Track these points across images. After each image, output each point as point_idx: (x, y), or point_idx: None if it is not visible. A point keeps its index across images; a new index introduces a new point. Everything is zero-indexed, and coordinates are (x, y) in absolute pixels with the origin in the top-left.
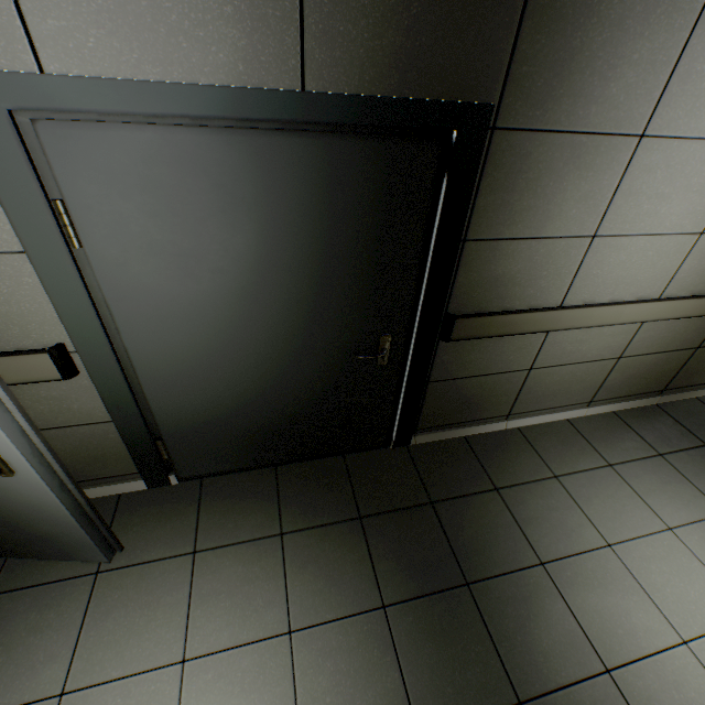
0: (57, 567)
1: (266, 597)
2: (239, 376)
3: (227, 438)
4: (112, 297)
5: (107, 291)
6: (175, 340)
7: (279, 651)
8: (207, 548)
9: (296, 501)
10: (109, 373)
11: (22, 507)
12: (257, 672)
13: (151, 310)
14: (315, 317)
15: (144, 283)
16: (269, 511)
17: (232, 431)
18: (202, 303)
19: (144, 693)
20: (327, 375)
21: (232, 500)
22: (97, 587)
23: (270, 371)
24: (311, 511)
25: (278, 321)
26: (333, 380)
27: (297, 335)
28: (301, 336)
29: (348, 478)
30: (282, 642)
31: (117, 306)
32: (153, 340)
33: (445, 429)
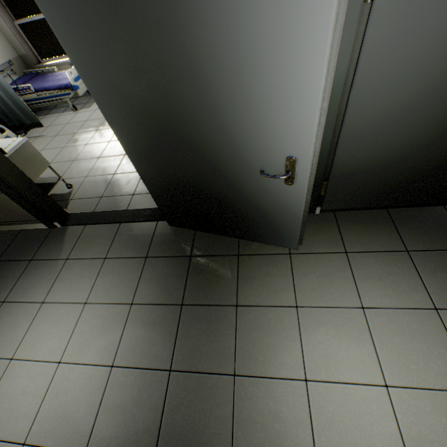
0: (266, 248)
1: (408, 286)
2: (412, 130)
3: (368, 184)
4: (365, 54)
5: (365, 48)
6: (386, 95)
7: (430, 318)
8: (353, 251)
9: (411, 232)
10: (326, 126)
11: (276, 208)
12: (417, 325)
13: (386, 65)
14: None
15: (397, 36)
16: (391, 236)
17: (375, 178)
18: (431, 54)
19: (344, 317)
20: None
21: (361, 226)
22: (293, 261)
23: (440, 125)
24: (426, 240)
25: None
26: None
27: None
28: None
29: None
30: (431, 313)
31: (363, 63)
32: (370, 96)
33: None
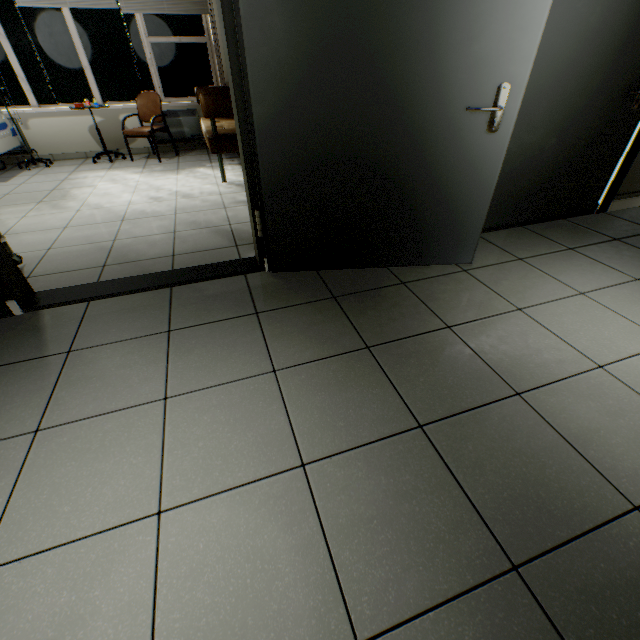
0: (432, 271)
1: (599, 270)
2: (550, 112)
3: (510, 187)
4: None
5: None
6: (536, 65)
7: None
8: (526, 257)
9: (559, 237)
10: None
11: (463, 183)
12: (638, 293)
13: None
14: (620, 49)
15: None
16: (546, 242)
17: (517, 178)
18: (569, 24)
19: (574, 305)
20: (597, 118)
21: (513, 240)
22: (474, 275)
23: (569, 109)
24: (576, 240)
25: (599, 50)
26: (597, 126)
27: (602, 69)
28: (603, 70)
29: (582, 227)
30: (637, 283)
31: None
32: None
33: (630, 198)
